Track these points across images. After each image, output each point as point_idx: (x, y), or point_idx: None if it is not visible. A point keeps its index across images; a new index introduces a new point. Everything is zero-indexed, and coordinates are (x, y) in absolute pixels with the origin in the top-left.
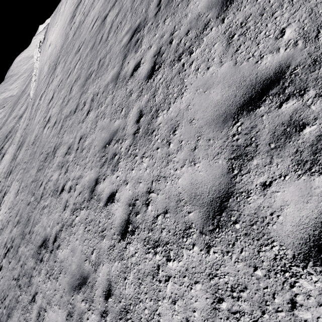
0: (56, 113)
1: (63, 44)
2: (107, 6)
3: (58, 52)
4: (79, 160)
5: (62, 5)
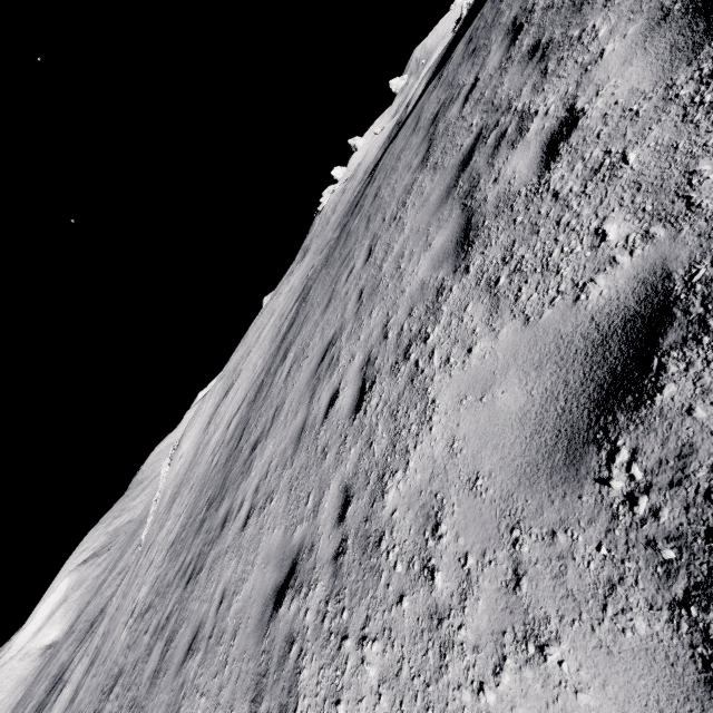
0: (142, 599)
1: (192, 461)
2: (221, 439)
3: (184, 472)
4: (119, 712)
5: (204, 404)
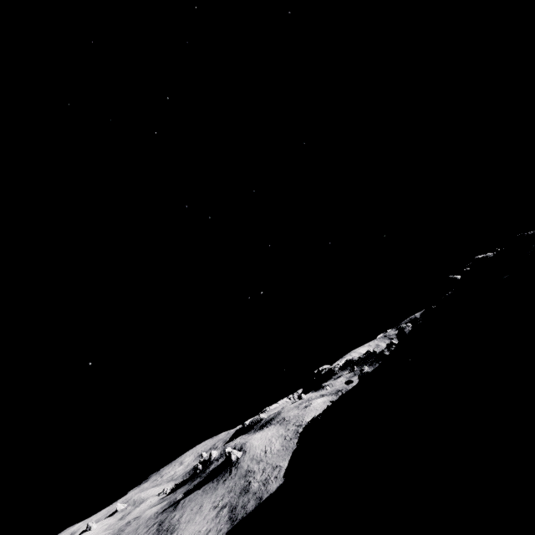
0: None
1: None
2: None
3: None
4: None
5: None
